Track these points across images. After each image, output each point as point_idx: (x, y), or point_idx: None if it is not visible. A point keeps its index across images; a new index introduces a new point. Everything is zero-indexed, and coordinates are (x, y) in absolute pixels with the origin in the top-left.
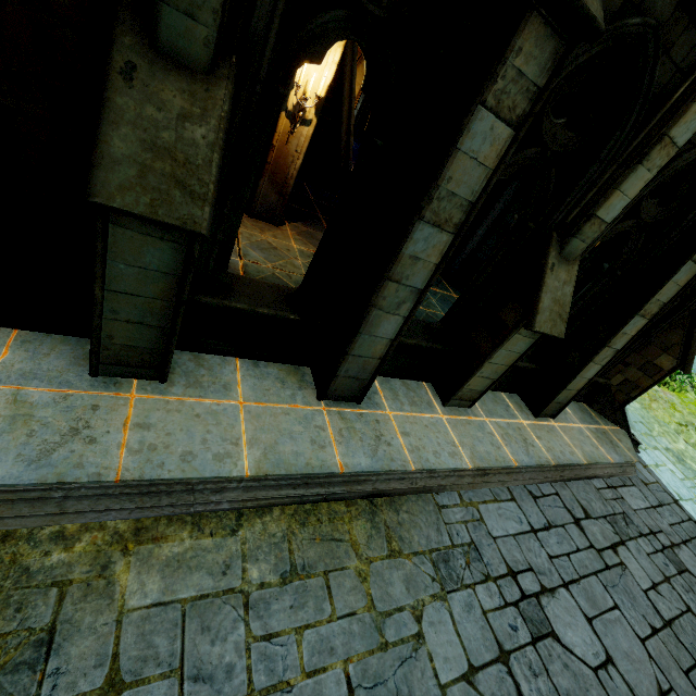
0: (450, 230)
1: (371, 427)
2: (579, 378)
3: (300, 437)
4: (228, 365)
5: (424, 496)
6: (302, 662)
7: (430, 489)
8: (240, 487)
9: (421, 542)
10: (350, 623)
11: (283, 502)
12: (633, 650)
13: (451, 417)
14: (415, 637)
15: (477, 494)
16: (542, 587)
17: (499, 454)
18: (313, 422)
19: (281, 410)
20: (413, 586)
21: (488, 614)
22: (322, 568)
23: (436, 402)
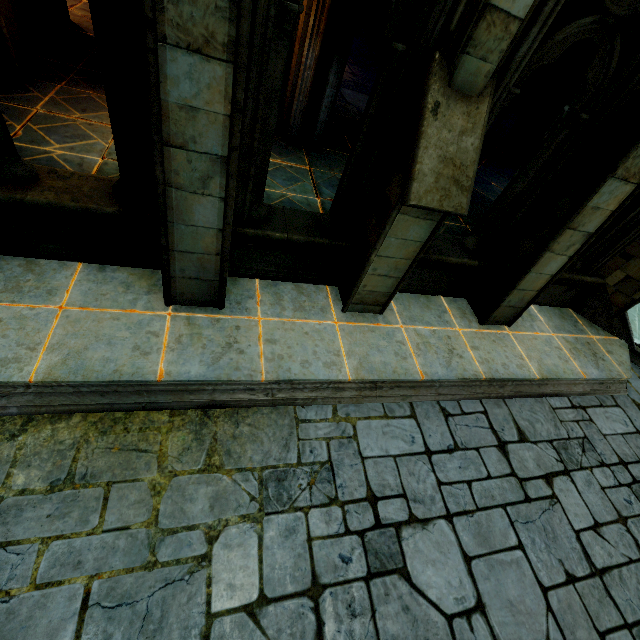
0: (222, 55)
1: (225, 334)
2: (534, 275)
3: (121, 343)
4: (66, 270)
5: (283, 409)
6: (36, 573)
7: (292, 402)
8: (29, 393)
9: (254, 457)
10: (117, 538)
11: (87, 410)
12: (524, 600)
13: (349, 323)
14: (198, 559)
15: (361, 409)
16: (410, 517)
17: (402, 365)
18: (147, 328)
19: (110, 315)
20: (221, 504)
21: (315, 542)
22: (107, 478)
23: (334, 308)
